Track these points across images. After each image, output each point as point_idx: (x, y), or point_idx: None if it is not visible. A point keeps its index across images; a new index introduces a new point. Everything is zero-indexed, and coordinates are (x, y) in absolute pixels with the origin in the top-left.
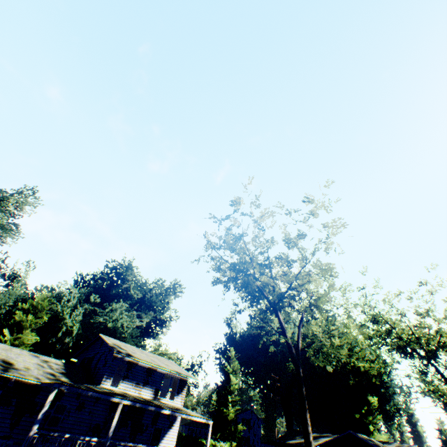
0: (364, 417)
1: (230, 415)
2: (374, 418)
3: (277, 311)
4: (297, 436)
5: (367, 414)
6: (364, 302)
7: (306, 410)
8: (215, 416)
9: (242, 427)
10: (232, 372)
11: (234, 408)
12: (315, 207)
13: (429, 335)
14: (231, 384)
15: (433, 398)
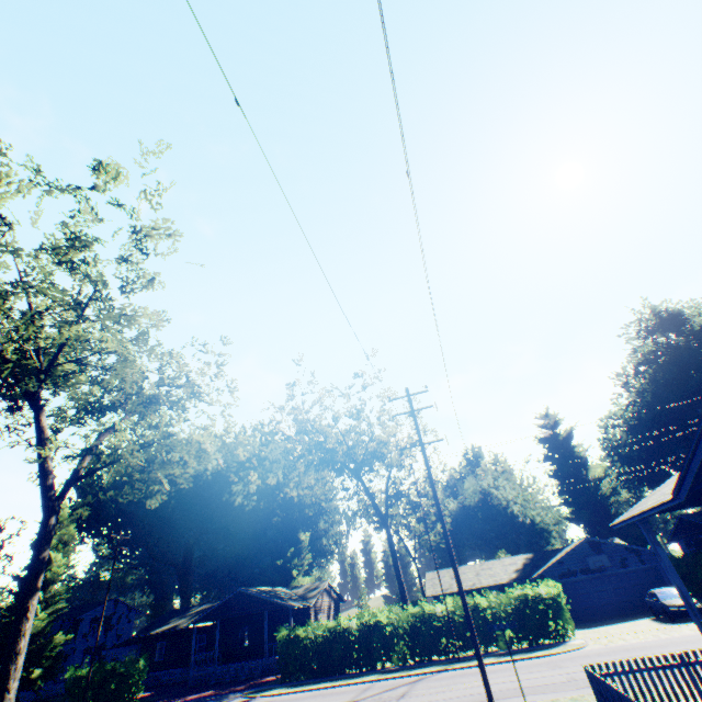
0: (291, 561)
1: (37, 624)
2: (303, 559)
3: (39, 409)
4: (176, 617)
5: (294, 557)
6: (299, 407)
7: (34, 592)
8: (1, 636)
9: (66, 637)
10: (59, 546)
11: (51, 609)
12: (99, 177)
13: (360, 442)
14: (51, 568)
15: (367, 518)
